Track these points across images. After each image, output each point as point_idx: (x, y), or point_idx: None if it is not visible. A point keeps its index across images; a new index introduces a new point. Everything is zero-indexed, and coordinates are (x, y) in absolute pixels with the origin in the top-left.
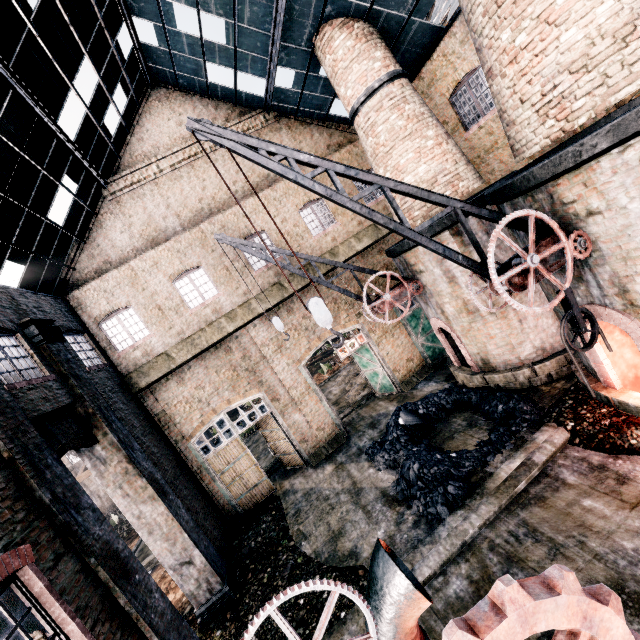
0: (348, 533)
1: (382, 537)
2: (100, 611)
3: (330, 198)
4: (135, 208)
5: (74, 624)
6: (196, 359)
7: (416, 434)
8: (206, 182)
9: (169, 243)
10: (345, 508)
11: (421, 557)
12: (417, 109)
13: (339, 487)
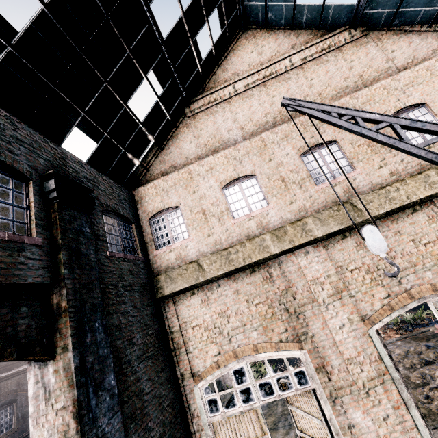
0: None
1: None
2: None
3: None
4: (206, 123)
5: None
6: (227, 278)
7: None
8: (275, 98)
9: (228, 150)
10: None
11: None
12: None
13: None
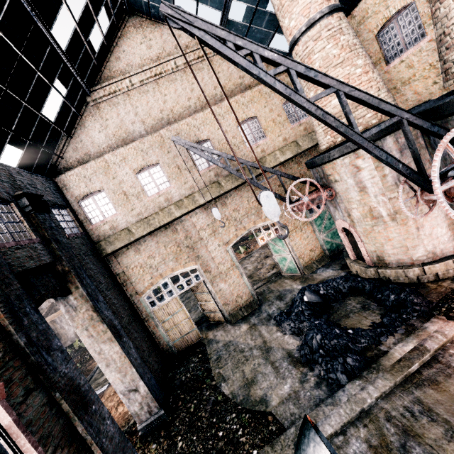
0: (259, 382)
1: (288, 391)
2: (60, 439)
3: (289, 97)
4: (111, 113)
5: (36, 453)
6: (150, 235)
7: (317, 310)
8: (167, 97)
9: (135, 143)
10: (257, 361)
11: (323, 415)
12: (350, 40)
13: (252, 343)
